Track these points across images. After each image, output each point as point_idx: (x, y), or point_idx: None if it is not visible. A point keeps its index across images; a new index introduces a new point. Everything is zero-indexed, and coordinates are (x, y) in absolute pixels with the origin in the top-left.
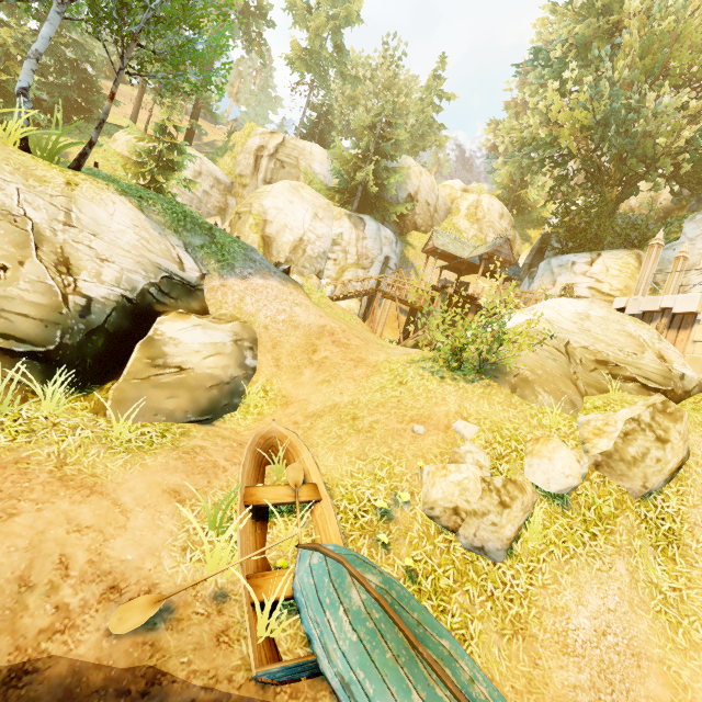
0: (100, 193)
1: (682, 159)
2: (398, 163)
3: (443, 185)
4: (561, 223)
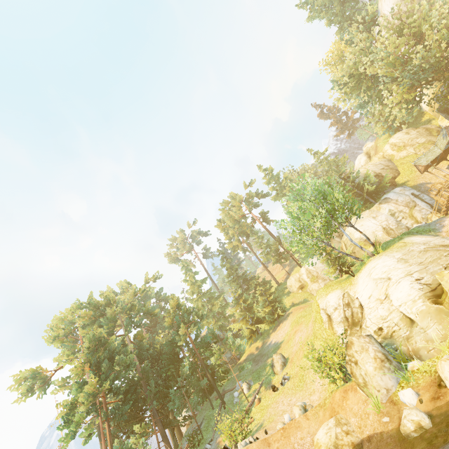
0: (406, 240)
1: (443, 42)
2: (356, 177)
3: (371, 161)
4: (445, 100)
